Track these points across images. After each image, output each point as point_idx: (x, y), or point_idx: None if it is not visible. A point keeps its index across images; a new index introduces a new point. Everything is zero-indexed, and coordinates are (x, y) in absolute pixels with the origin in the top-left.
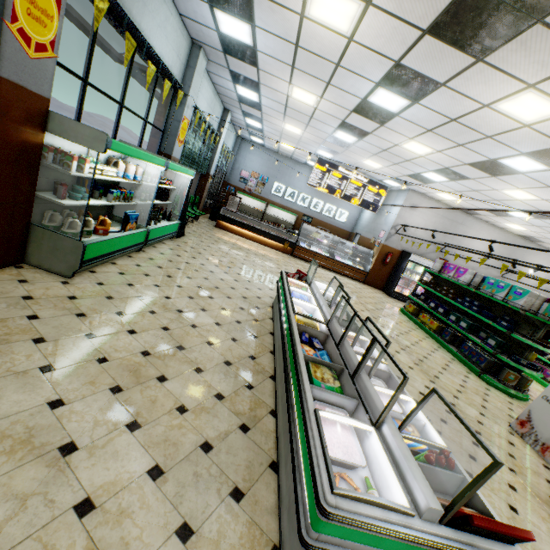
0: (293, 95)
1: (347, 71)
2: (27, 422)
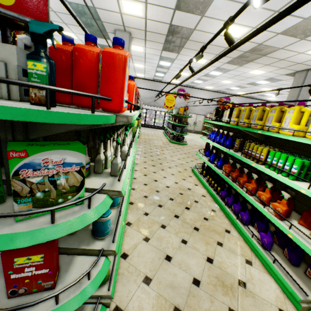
0: None
1: None
2: None
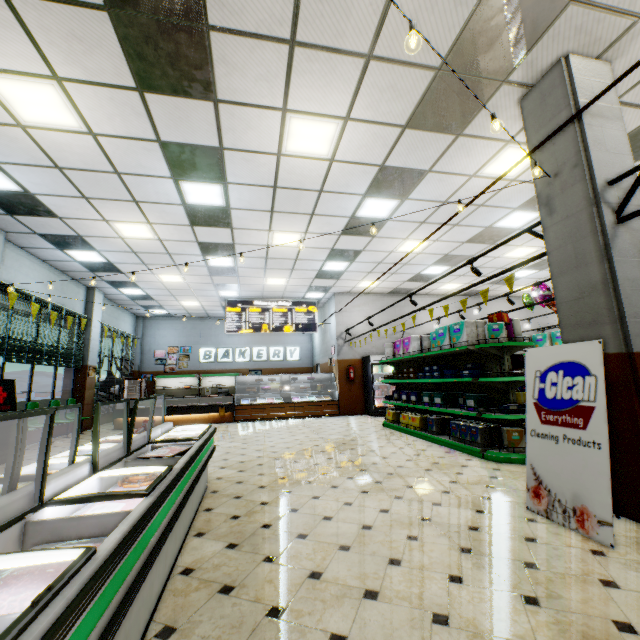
0: (125, 235)
1: (134, 177)
2: None
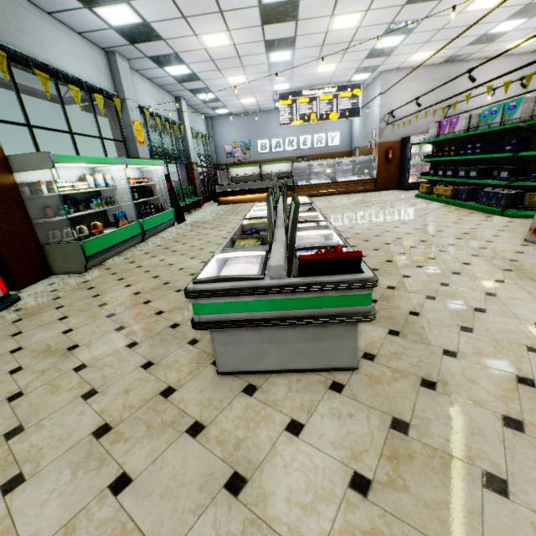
0: (208, 46)
1: None
2: (48, 343)
